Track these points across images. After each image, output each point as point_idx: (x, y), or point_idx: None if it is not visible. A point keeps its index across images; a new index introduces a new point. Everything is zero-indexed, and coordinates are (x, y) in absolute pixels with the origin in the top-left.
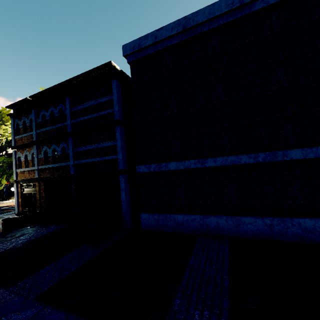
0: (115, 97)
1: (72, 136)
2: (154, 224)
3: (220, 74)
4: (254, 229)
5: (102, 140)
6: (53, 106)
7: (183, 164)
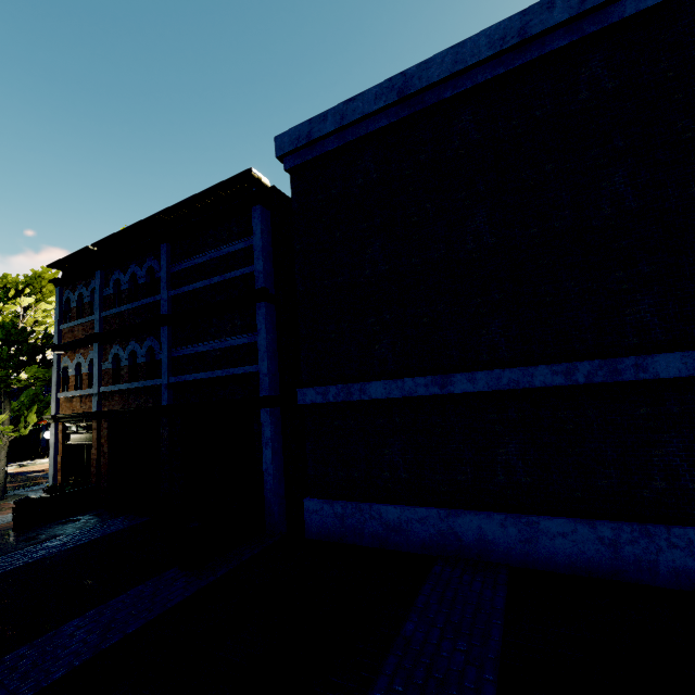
0: (257, 242)
1: (169, 323)
2: (333, 526)
3: (481, 187)
4: (573, 551)
5: (228, 333)
6: (136, 262)
7: (400, 386)
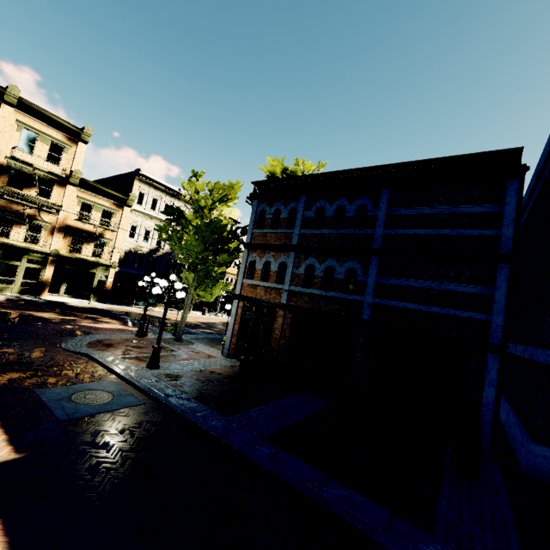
0: (510, 211)
1: (380, 255)
2: None
3: None
4: None
5: (451, 279)
6: (345, 197)
7: None
